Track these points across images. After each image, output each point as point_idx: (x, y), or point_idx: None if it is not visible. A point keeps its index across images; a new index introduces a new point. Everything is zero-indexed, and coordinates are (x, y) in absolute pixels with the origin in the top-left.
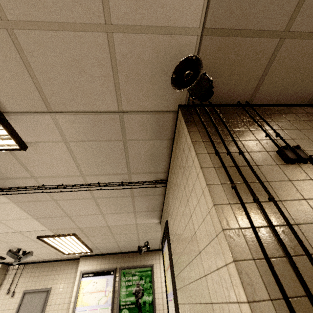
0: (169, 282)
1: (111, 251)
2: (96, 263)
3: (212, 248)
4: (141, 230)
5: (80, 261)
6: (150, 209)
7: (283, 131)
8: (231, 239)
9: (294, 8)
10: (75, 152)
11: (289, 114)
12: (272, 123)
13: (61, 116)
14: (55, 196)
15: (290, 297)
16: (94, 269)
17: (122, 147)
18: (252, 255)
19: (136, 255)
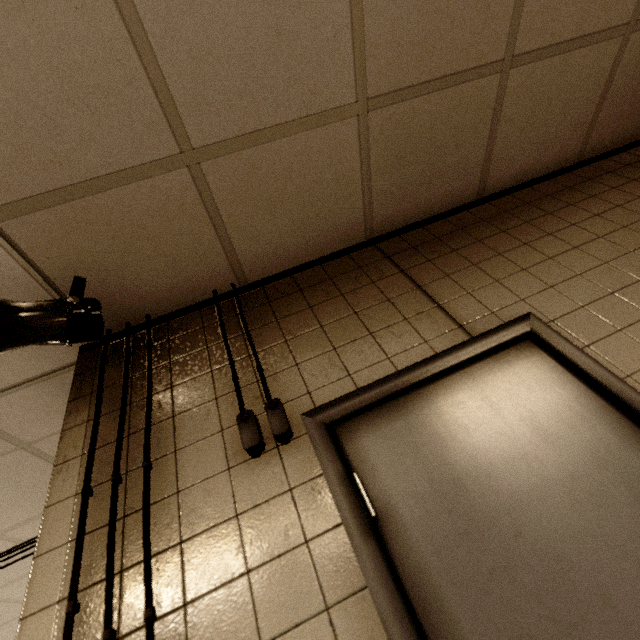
0: None
1: None
2: None
3: None
4: None
5: None
6: None
7: (285, 345)
8: None
9: (161, 110)
10: None
11: (318, 285)
12: (269, 331)
13: None
14: None
15: None
16: None
17: (34, 458)
18: None
19: None
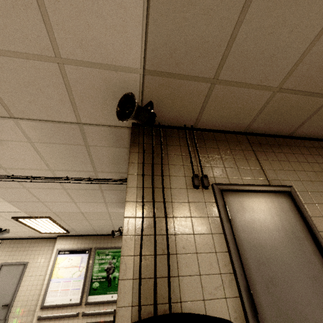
0: None
1: (87, 233)
2: (72, 242)
3: None
4: (114, 217)
5: (58, 240)
6: (120, 201)
7: (208, 158)
8: (125, 242)
9: (219, 64)
10: (41, 151)
11: (222, 141)
12: (203, 150)
13: (23, 121)
14: (26, 185)
15: (146, 278)
16: (70, 248)
17: (85, 151)
18: (134, 253)
19: (111, 238)
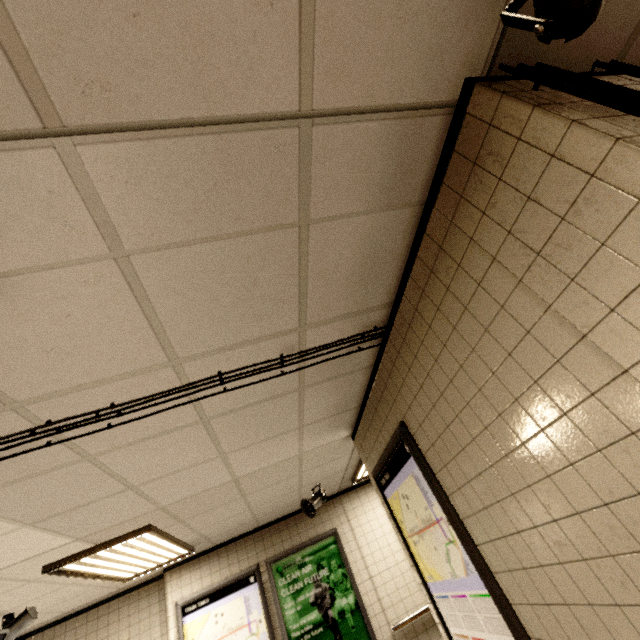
0: (440, 559)
1: (236, 533)
2: (207, 571)
3: None
4: (309, 464)
5: (168, 582)
6: (337, 410)
7: None
8: None
9: None
10: (152, 290)
11: None
12: None
13: (98, 147)
14: (90, 446)
15: None
16: (208, 587)
17: (294, 250)
18: None
19: (294, 522)
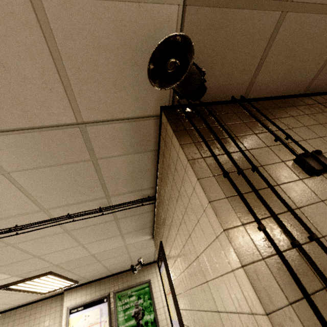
0: (173, 310)
1: (100, 276)
2: (84, 293)
3: (244, 324)
4: (132, 249)
5: (65, 296)
6: (140, 228)
7: (291, 130)
8: None
9: None
10: (24, 184)
11: (289, 107)
12: (276, 122)
13: None
14: (10, 240)
15: None
16: (83, 301)
17: (92, 169)
18: None
19: (130, 273)
